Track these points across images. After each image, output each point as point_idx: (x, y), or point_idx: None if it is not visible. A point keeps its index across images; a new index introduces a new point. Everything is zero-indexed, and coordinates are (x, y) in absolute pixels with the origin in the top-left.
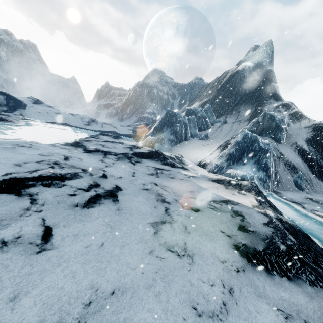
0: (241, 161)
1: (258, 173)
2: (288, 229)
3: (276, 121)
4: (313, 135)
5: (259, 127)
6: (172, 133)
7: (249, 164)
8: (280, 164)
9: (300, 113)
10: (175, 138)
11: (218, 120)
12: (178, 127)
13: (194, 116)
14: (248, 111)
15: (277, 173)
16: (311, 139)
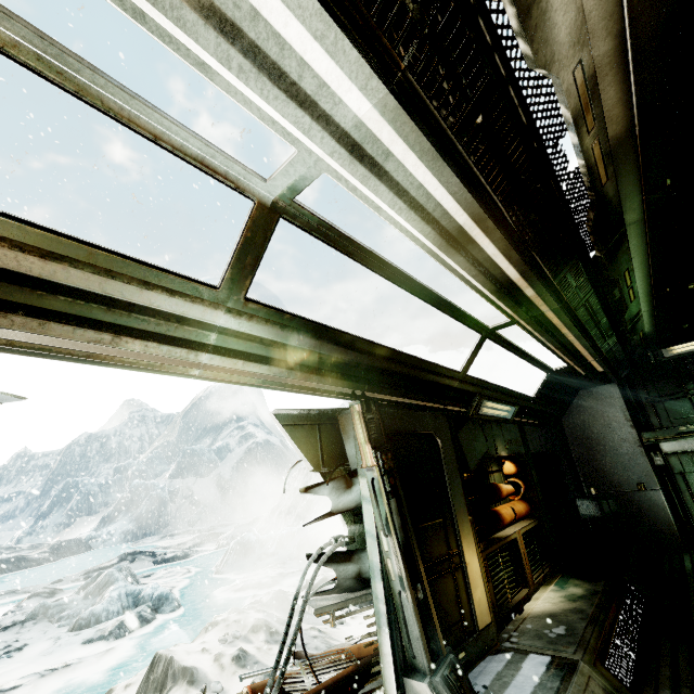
0: (116, 519)
1: (126, 526)
2: (4, 559)
3: (201, 455)
4: (242, 457)
5: (179, 468)
6: (65, 513)
7: (123, 519)
8: (185, 504)
9: (251, 433)
10: (68, 518)
11: (168, 467)
12: (76, 502)
13: (120, 476)
14: (208, 444)
15: (163, 518)
16: (239, 462)
